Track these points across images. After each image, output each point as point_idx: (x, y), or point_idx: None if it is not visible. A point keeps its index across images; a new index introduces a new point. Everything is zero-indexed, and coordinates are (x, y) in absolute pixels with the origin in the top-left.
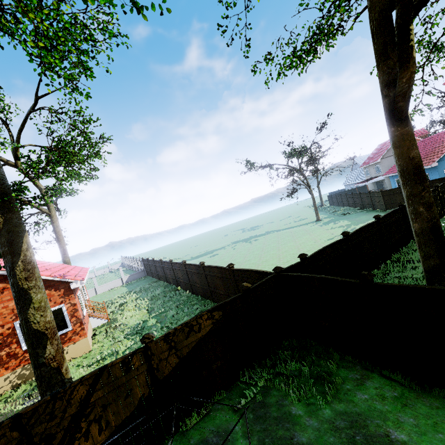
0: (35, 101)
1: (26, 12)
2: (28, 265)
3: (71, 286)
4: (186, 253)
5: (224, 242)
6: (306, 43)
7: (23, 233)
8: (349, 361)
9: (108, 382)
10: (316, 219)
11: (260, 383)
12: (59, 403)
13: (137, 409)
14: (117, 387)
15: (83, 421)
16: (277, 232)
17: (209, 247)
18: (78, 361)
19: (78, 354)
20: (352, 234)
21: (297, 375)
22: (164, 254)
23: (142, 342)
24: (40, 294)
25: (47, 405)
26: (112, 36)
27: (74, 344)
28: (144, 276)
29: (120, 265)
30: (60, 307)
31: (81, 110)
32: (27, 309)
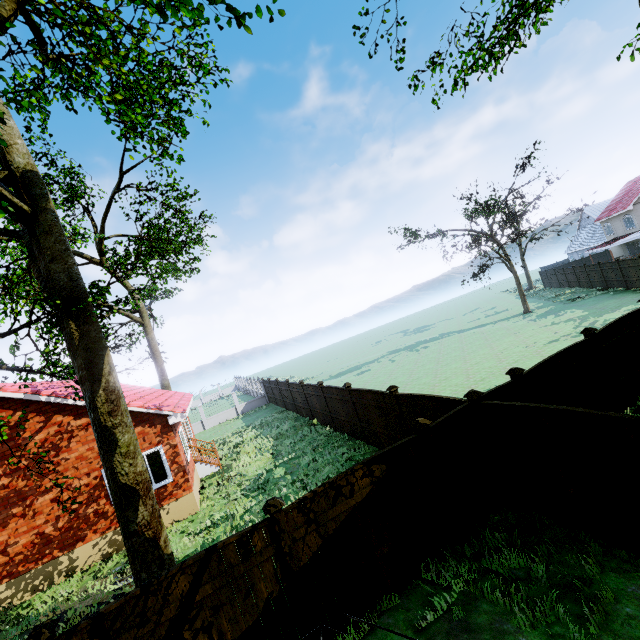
0: (120, 178)
1: (99, 58)
2: (111, 395)
3: (169, 421)
4: (322, 370)
5: (376, 352)
6: (501, 24)
7: (104, 350)
8: (623, 560)
9: (220, 572)
10: (524, 310)
11: (456, 586)
12: (152, 600)
13: (263, 615)
14: (232, 580)
15: (187, 630)
16: (458, 334)
17: (355, 361)
18: (182, 526)
19: (183, 516)
20: (602, 332)
21: (522, 577)
22: (291, 371)
23: (265, 512)
24: (128, 434)
25: (136, 601)
26: (208, 73)
27: (177, 501)
28: (265, 404)
29: (233, 388)
30: (156, 450)
31: (174, 182)
32: (112, 455)
